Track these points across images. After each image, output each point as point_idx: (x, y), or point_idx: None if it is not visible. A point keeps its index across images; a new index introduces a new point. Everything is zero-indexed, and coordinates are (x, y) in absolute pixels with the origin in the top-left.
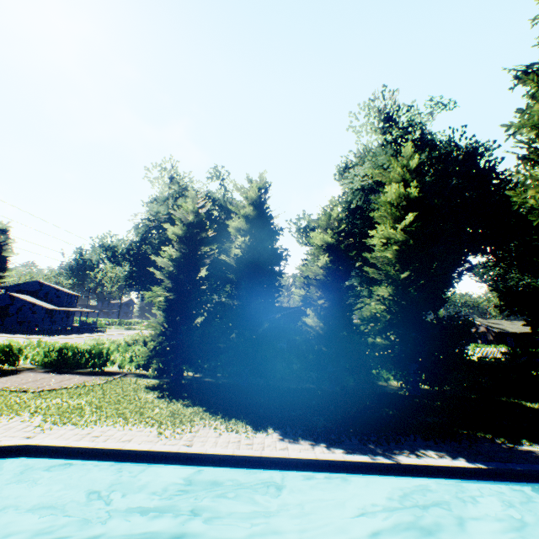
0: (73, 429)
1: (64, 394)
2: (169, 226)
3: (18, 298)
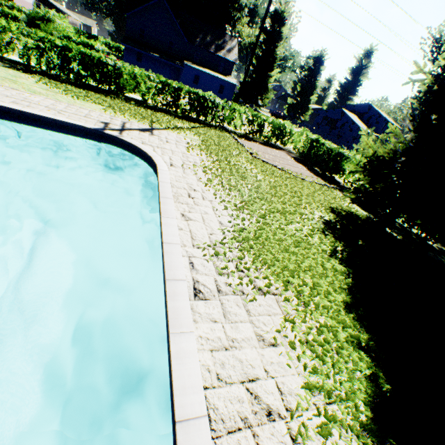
0: (198, 181)
1: (263, 167)
2: None
3: (346, 115)
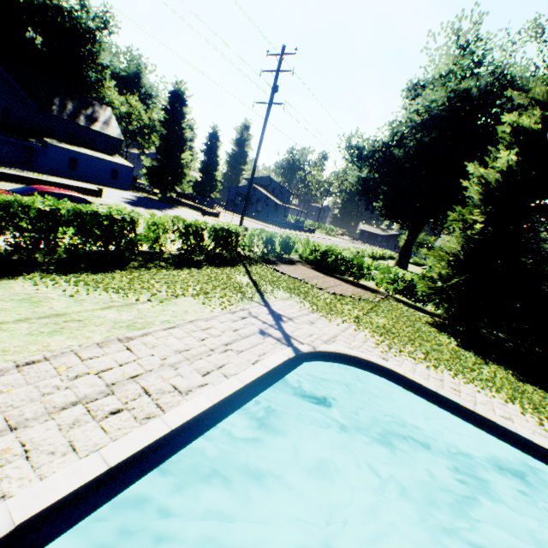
0: (416, 365)
1: (356, 305)
2: (516, 117)
3: (258, 190)
